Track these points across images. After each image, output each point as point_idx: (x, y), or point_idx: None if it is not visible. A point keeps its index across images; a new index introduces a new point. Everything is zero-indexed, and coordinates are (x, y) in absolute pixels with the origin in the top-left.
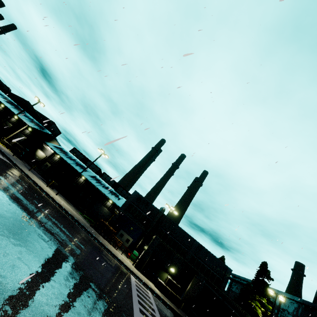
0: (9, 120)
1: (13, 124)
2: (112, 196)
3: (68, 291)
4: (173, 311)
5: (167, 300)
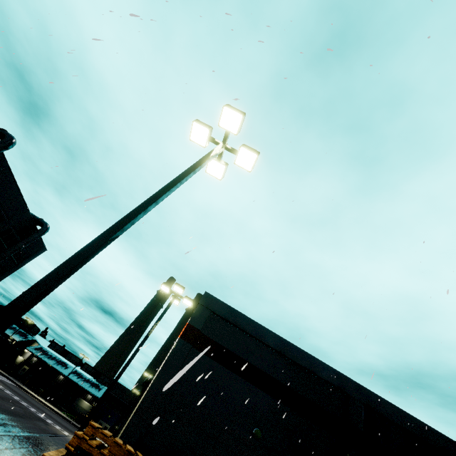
0: None
1: None
2: (92, 389)
3: (74, 434)
4: None
5: None
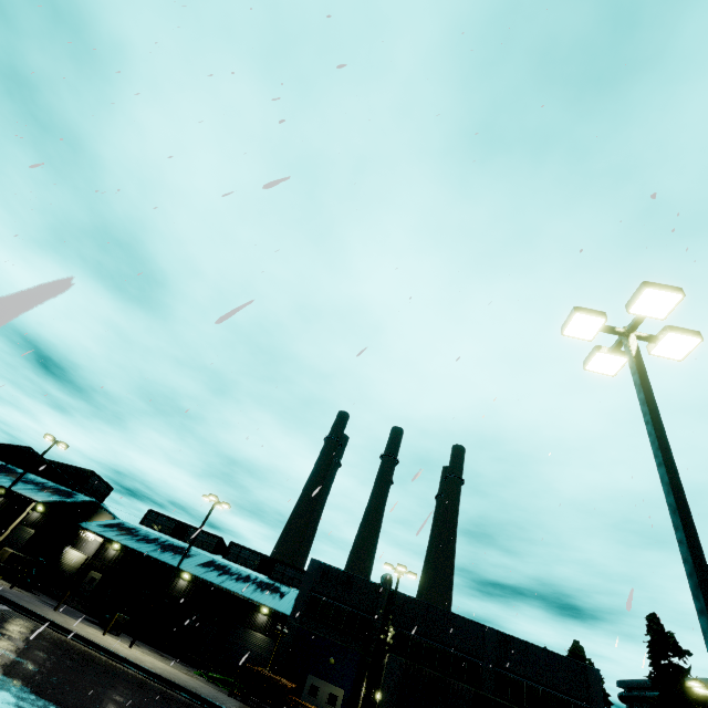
0: None
1: None
2: (264, 596)
3: None
4: None
5: None
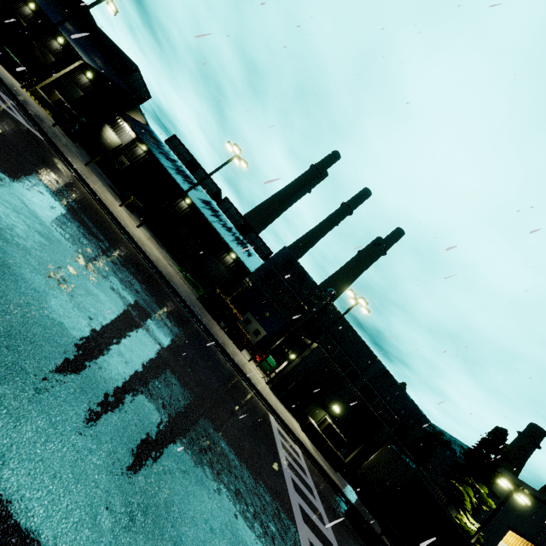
0: (47, 46)
1: (55, 56)
2: (238, 248)
3: None
4: (333, 485)
5: (322, 461)
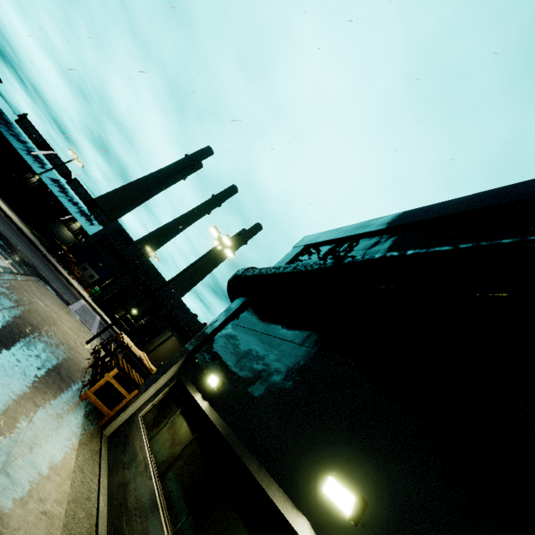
0: None
1: None
2: (81, 218)
3: (28, 268)
4: None
5: (118, 331)
